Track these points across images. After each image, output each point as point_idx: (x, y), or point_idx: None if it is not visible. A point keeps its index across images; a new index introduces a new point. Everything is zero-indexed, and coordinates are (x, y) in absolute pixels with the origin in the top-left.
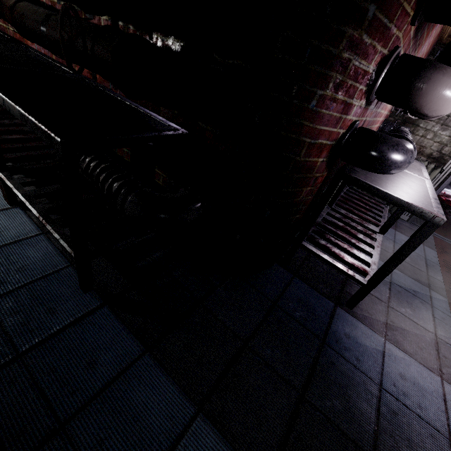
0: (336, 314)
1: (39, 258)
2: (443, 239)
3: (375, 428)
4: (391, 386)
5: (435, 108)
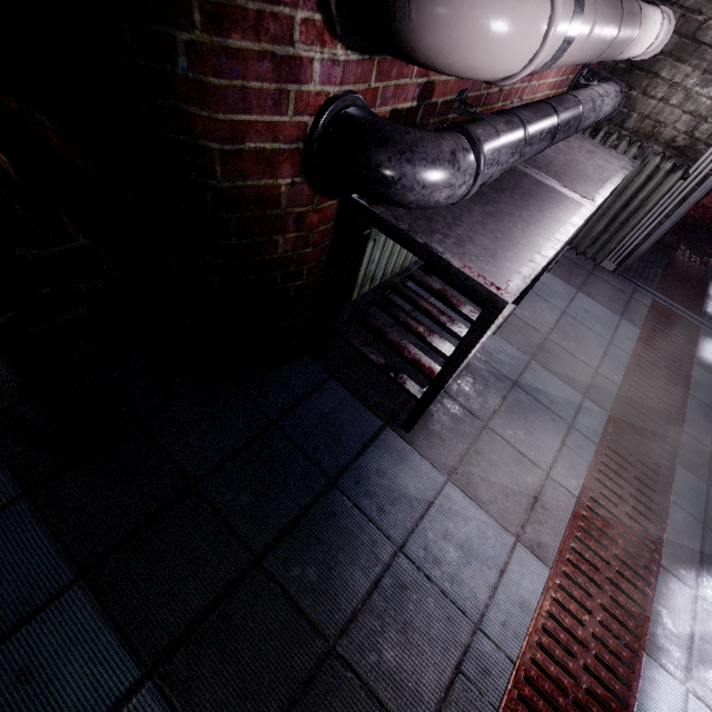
0: (378, 440)
1: None
2: (670, 305)
3: (357, 607)
4: (419, 549)
5: (461, 62)
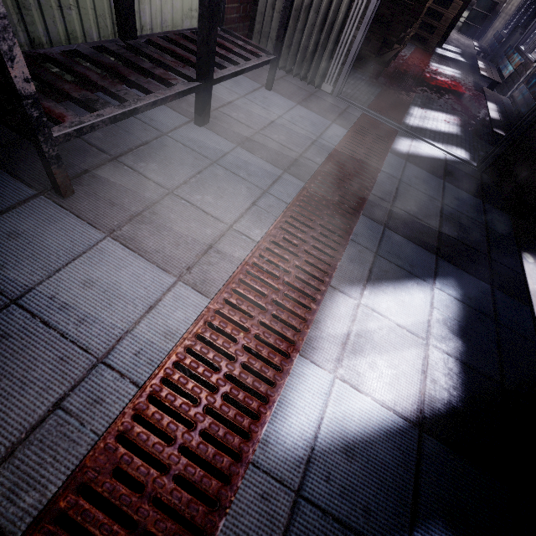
0: (23, 206)
1: None
2: (376, 117)
3: None
4: (42, 299)
5: None
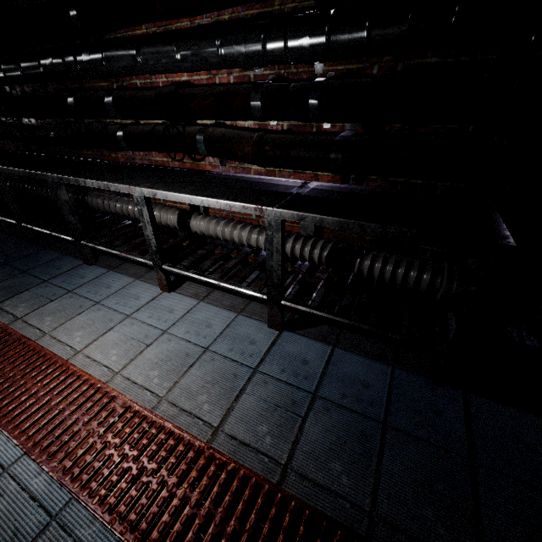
0: None
1: (364, 370)
2: None
3: None
4: None
5: None
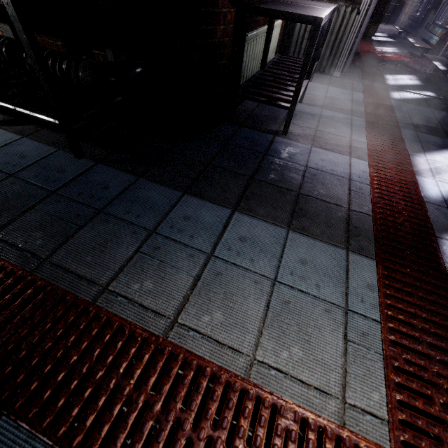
0: (275, 140)
1: (32, 149)
2: (371, 84)
3: (301, 182)
4: (313, 165)
5: None
